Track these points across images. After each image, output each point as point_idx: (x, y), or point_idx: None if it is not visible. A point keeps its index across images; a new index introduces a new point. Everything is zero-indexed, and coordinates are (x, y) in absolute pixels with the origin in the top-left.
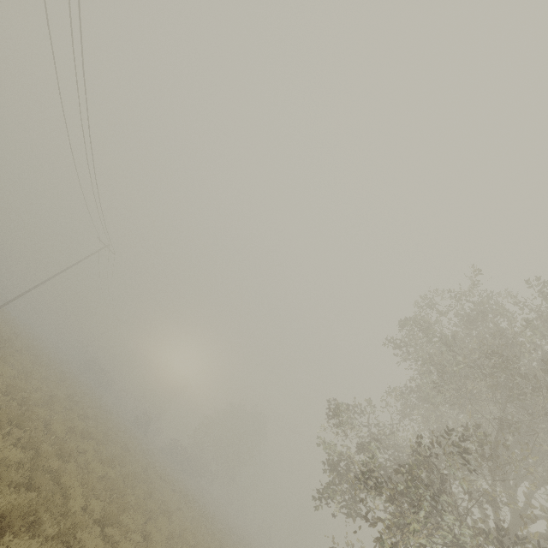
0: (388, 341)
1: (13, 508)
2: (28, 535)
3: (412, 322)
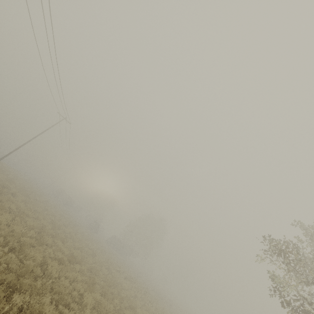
0: None
1: None
2: None
3: None
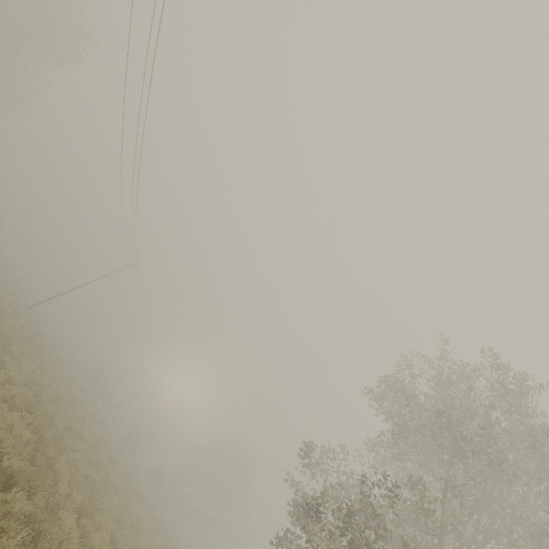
0: (367, 392)
1: (21, 471)
2: (28, 494)
3: (387, 377)
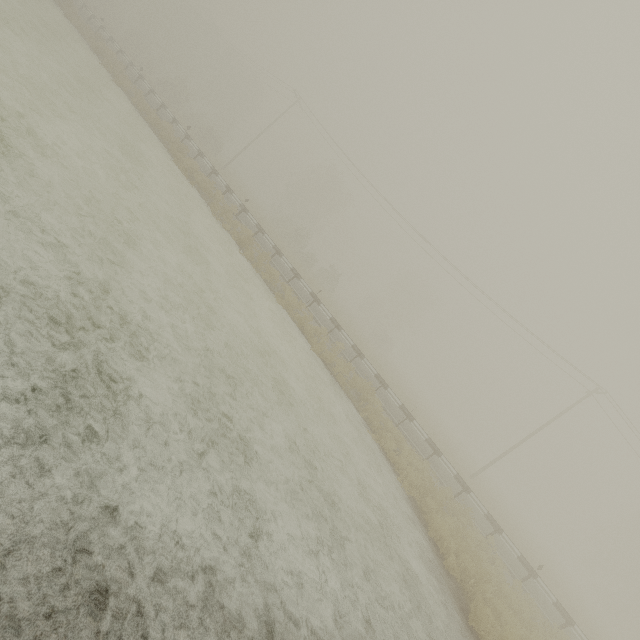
0: None
1: None
2: None
3: None
